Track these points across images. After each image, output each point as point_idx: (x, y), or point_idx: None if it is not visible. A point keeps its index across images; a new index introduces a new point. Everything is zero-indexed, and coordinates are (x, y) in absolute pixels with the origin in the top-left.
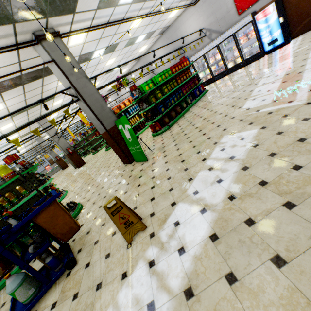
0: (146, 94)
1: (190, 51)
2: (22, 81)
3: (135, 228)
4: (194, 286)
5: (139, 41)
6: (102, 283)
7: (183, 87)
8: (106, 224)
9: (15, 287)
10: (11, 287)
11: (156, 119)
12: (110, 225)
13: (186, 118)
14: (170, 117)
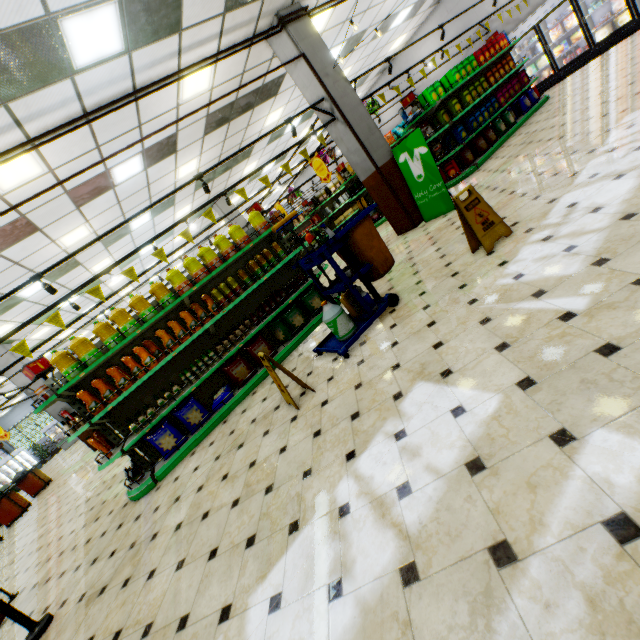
0: (434, 106)
1: (501, 27)
2: (231, 115)
3: (496, 232)
4: (634, 211)
5: (396, 25)
6: (467, 283)
7: (500, 92)
8: (421, 270)
9: (337, 314)
10: (333, 313)
11: (451, 153)
12: (432, 266)
13: (514, 144)
14: (476, 151)
